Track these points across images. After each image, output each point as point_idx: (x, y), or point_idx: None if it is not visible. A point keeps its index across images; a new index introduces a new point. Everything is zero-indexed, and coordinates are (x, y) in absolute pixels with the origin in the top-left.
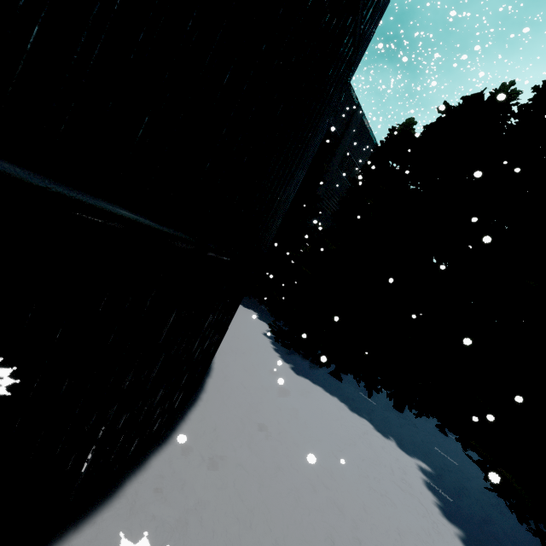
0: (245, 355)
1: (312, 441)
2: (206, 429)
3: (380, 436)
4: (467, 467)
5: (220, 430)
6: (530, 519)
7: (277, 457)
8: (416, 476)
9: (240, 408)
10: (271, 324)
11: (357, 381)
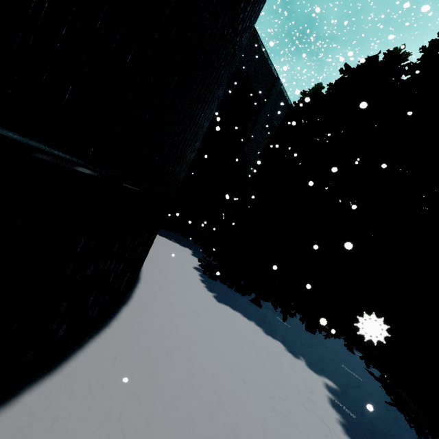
0: (170, 285)
1: (221, 364)
2: (106, 357)
3: (290, 356)
4: (370, 382)
5: (121, 357)
6: (428, 434)
7: (179, 383)
8: (322, 394)
9: (150, 334)
10: (201, 259)
11: (274, 307)
